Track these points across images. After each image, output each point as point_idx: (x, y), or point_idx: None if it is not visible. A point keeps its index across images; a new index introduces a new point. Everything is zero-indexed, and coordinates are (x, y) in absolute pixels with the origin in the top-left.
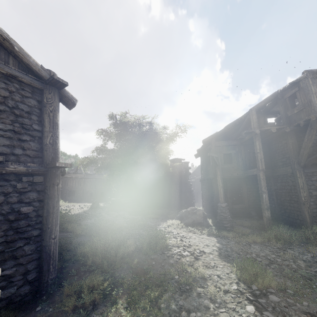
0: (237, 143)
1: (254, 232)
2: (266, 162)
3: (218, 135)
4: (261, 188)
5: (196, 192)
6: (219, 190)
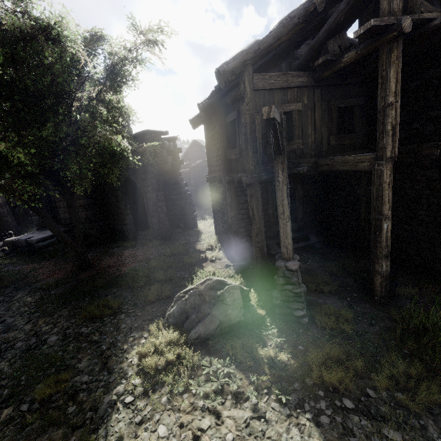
0: (307, 80)
1: (355, 311)
2: (361, 133)
3: (261, 53)
4: (382, 208)
5: (193, 191)
6: (282, 228)
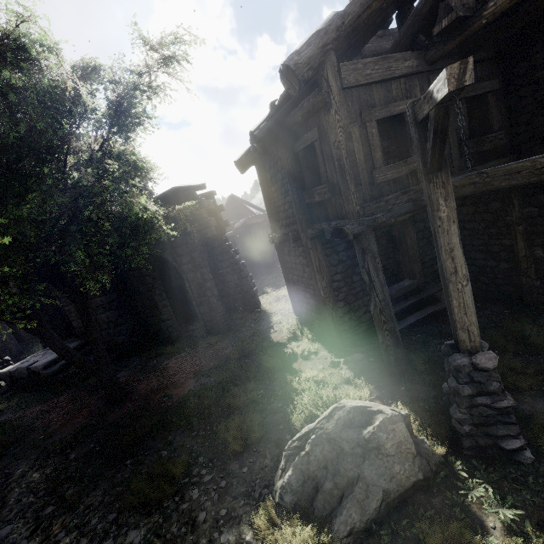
0: (418, 64)
1: None
2: (503, 131)
3: (345, 31)
4: None
5: (242, 259)
6: (456, 298)
